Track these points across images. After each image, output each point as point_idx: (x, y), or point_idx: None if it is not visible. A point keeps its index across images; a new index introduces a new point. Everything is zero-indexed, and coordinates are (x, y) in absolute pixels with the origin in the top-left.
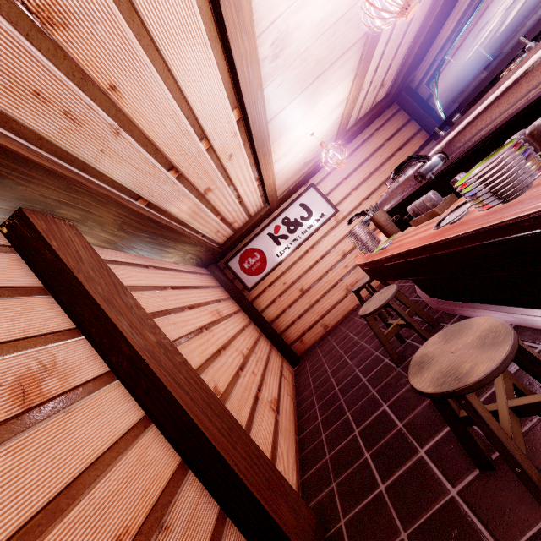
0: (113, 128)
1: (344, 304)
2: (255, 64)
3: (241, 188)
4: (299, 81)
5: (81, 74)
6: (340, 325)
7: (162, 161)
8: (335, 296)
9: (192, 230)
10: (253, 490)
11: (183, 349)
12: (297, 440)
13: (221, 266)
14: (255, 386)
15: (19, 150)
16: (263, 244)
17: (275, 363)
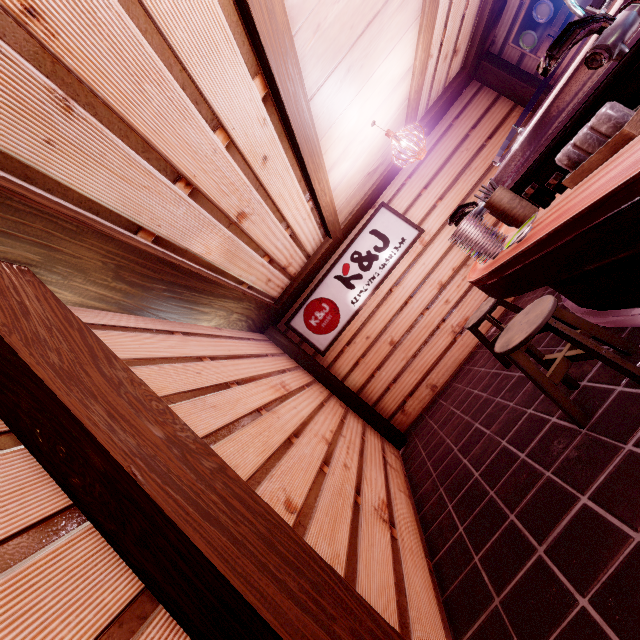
0: (57, 97)
1: (453, 353)
2: None
3: (289, 214)
4: (344, 29)
5: None
6: (453, 381)
7: (160, 166)
8: (438, 344)
9: (232, 279)
10: None
11: (229, 444)
12: (432, 567)
13: (281, 329)
14: (351, 487)
15: None
16: (331, 291)
17: (373, 447)
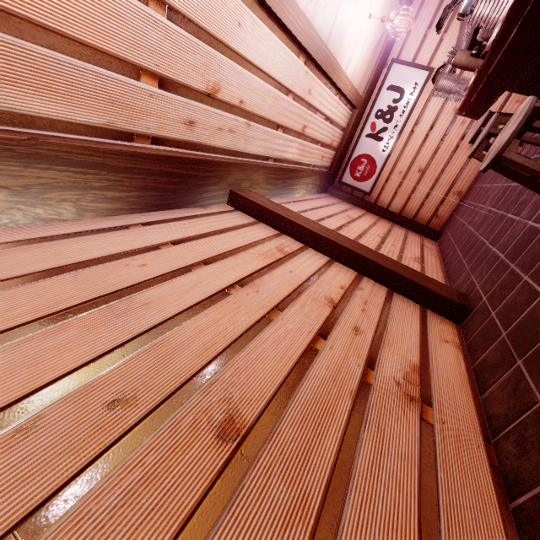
0: (246, 124)
1: (473, 162)
2: (302, 17)
3: (326, 111)
4: None
5: (229, 106)
6: (474, 184)
7: (272, 126)
8: (459, 159)
9: (304, 165)
10: (403, 275)
11: None
12: (446, 276)
13: (336, 186)
14: (397, 251)
15: (224, 161)
16: (365, 148)
17: (413, 240)
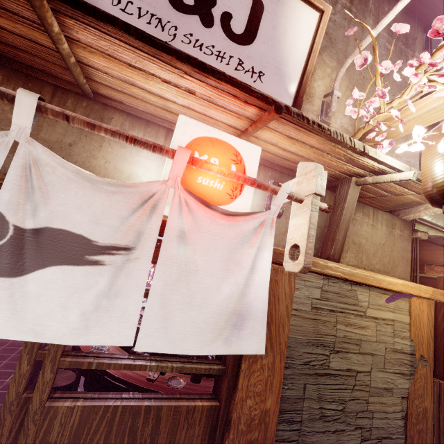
0: None
1: None
2: None
3: None
4: None
5: None
6: None
7: None
8: None
9: None
10: None
11: None
12: None
13: None
14: None
15: None
16: None
17: None
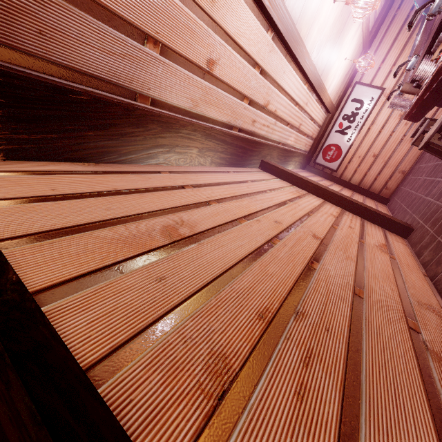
0: (275, 122)
1: (414, 151)
2: (312, 65)
3: (313, 115)
4: (330, 48)
5: (270, 113)
6: (414, 166)
7: (285, 124)
8: (403, 148)
9: (295, 149)
10: (371, 210)
11: None
12: None
13: (311, 165)
14: None
15: (263, 142)
16: (334, 140)
17: (370, 202)
